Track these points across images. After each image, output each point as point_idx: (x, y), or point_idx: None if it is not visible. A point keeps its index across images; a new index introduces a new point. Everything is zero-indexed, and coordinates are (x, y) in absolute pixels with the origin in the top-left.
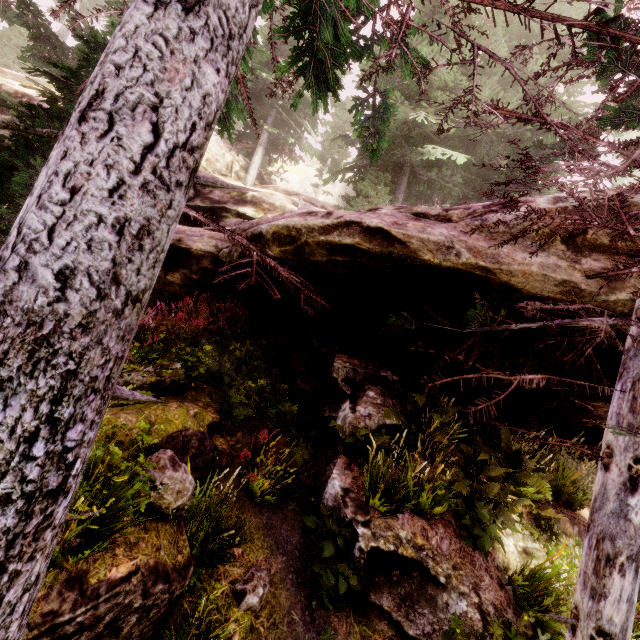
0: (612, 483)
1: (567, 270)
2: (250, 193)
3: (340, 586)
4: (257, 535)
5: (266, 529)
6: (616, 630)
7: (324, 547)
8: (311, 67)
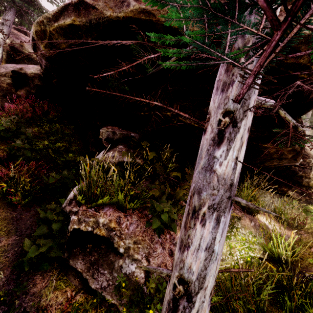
0: (206, 142)
1: None
2: None
3: (30, 253)
4: (1, 223)
5: (13, 220)
6: (193, 278)
7: (38, 229)
8: None
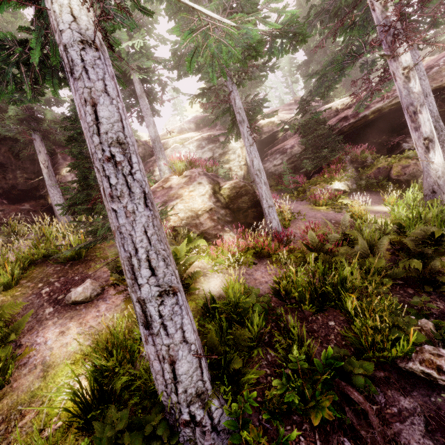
0: None
1: None
2: (275, 120)
3: None
4: None
5: None
6: None
7: None
8: None
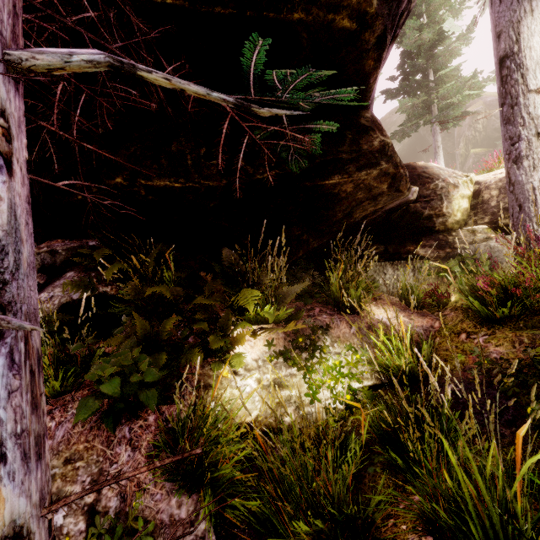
0: None
1: None
2: None
3: None
4: None
5: None
6: None
7: None
8: None
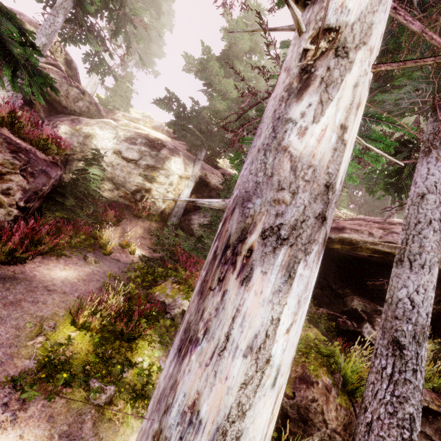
0: None
1: None
2: None
3: None
4: None
5: None
6: None
7: None
8: (393, 187)
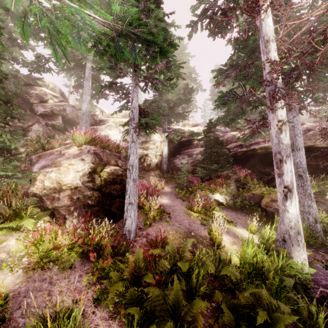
0: None
1: (326, 141)
2: (195, 131)
3: None
4: None
5: None
6: None
7: None
8: None
